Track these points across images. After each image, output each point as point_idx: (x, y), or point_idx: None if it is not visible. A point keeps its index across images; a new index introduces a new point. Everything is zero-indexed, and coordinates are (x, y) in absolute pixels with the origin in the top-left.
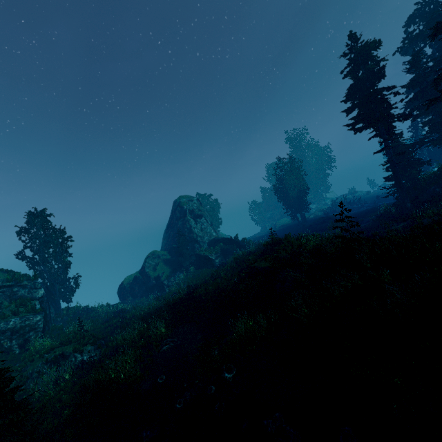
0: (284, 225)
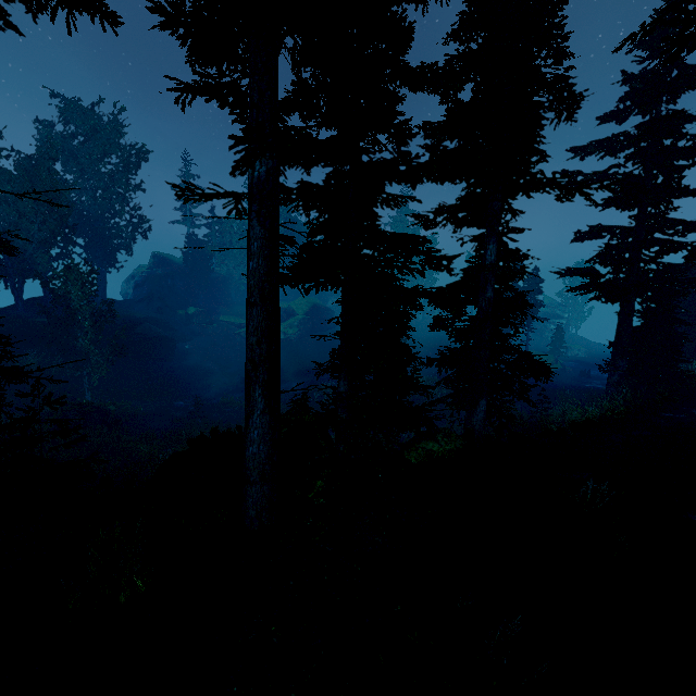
0: None
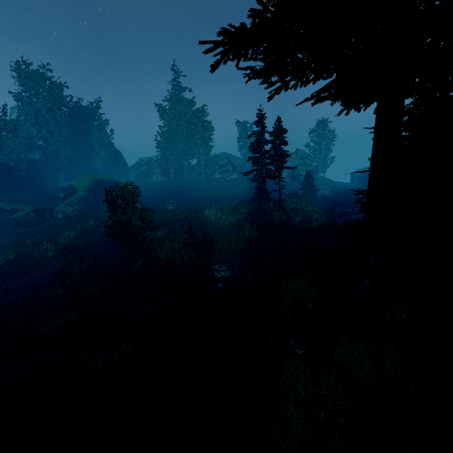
0: None
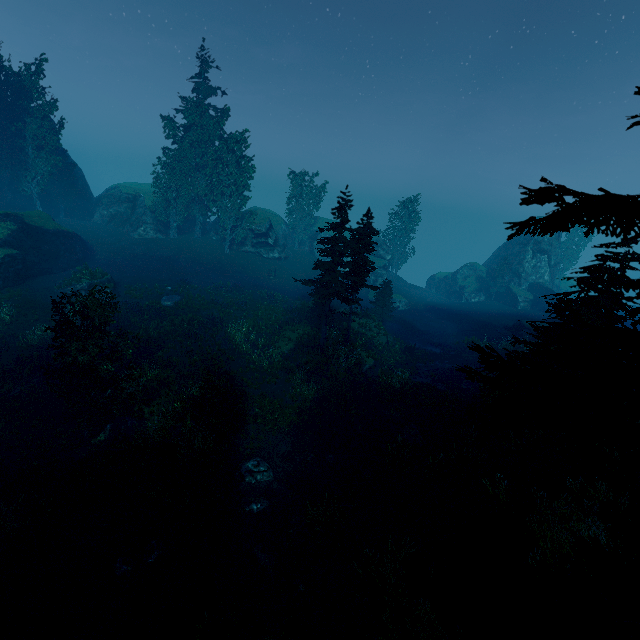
0: None
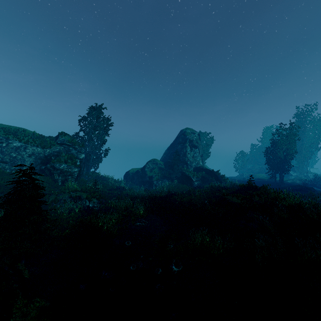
0: (260, 179)
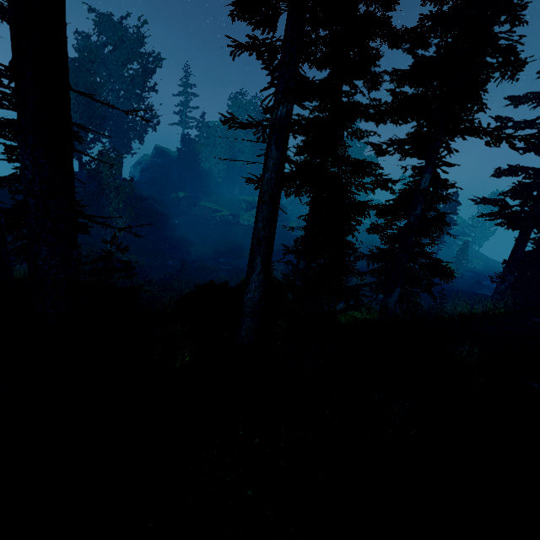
0: None
